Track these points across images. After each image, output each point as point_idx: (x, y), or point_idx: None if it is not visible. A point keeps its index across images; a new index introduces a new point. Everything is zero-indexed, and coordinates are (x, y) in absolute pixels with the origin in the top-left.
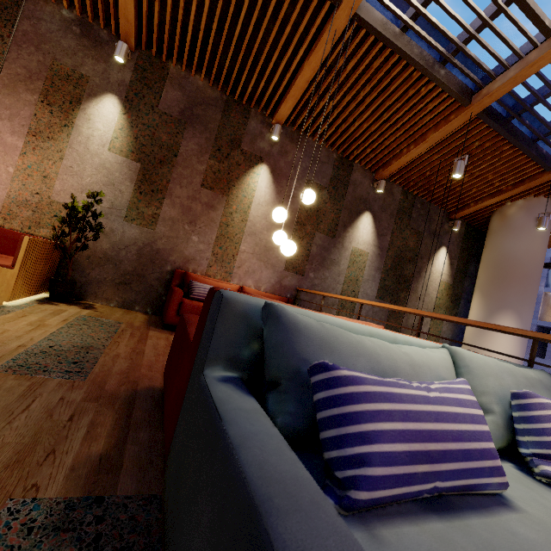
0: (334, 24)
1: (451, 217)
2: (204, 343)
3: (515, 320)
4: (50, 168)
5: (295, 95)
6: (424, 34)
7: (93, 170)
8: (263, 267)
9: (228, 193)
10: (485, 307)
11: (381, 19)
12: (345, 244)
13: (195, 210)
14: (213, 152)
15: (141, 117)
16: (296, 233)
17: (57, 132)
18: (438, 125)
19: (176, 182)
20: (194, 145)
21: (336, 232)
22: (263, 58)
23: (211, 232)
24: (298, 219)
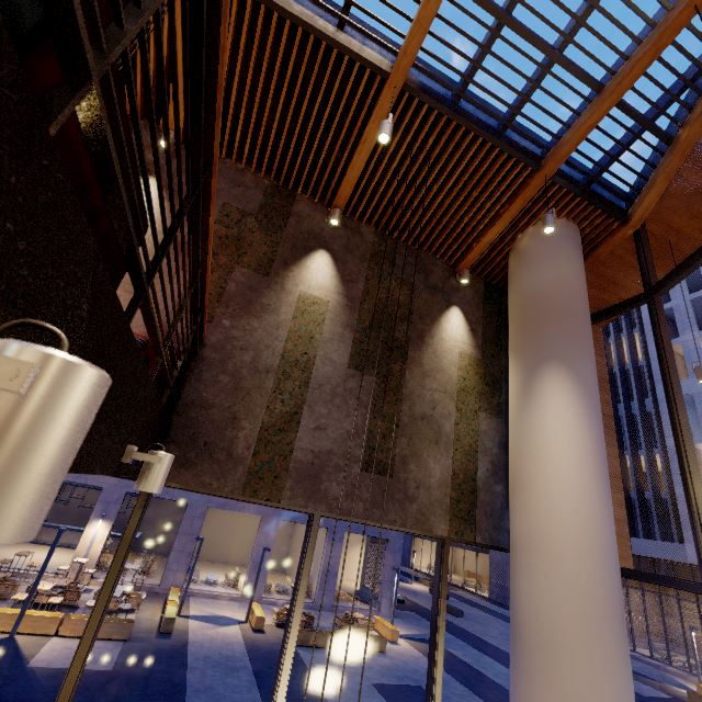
0: None
1: (458, 270)
2: None
3: (566, 375)
4: None
5: (180, 88)
6: None
7: None
8: None
9: None
10: (521, 368)
11: None
12: (288, 287)
13: None
14: None
15: None
16: None
17: None
18: (371, 116)
19: None
20: None
21: (271, 269)
22: None
23: None
24: None
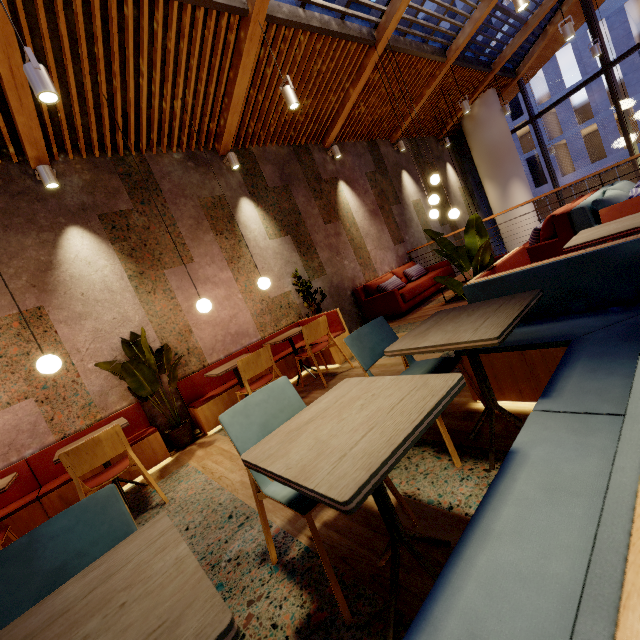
0: (373, 58)
1: (438, 138)
2: (586, 223)
3: (519, 182)
4: (255, 278)
5: (344, 117)
6: (417, 33)
7: (273, 261)
8: (385, 253)
9: (339, 217)
10: (498, 186)
11: (393, 37)
12: (407, 203)
13: (333, 244)
14: (313, 195)
15: (266, 201)
16: (384, 216)
17: (239, 250)
18: (428, 82)
19: (313, 233)
20: (302, 198)
21: (398, 198)
22: (321, 104)
23: (350, 252)
24: (378, 205)
